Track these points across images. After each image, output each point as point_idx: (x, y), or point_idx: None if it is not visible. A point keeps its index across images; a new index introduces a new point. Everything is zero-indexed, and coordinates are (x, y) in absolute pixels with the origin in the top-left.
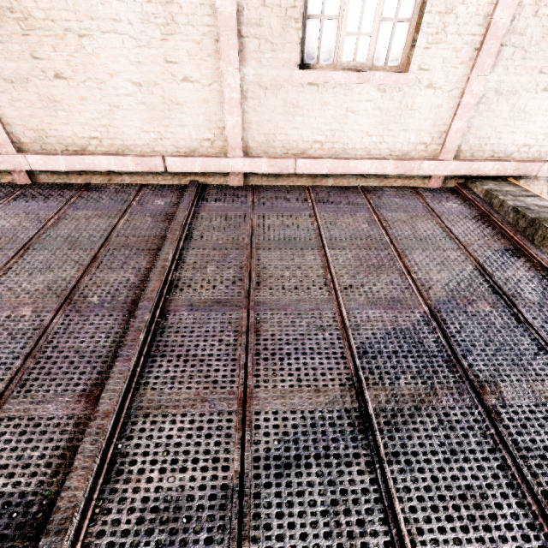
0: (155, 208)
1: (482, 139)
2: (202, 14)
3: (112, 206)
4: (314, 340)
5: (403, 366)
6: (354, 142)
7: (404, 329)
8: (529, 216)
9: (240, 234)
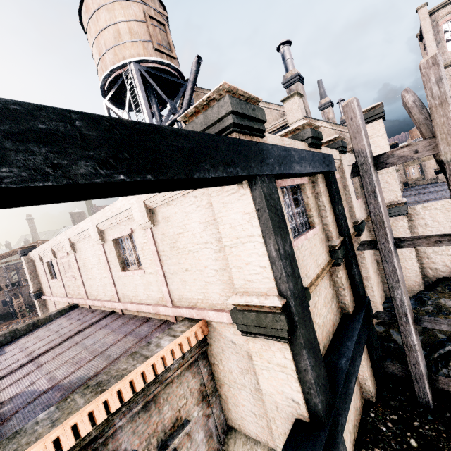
0: (90, 322)
1: (179, 295)
2: (104, 260)
3: (85, 320)
4: (24, 384)
5: (15, 402)
6: (142, 296)
7: (36, 391)
8: (137, 349)
9: (83, 337)
